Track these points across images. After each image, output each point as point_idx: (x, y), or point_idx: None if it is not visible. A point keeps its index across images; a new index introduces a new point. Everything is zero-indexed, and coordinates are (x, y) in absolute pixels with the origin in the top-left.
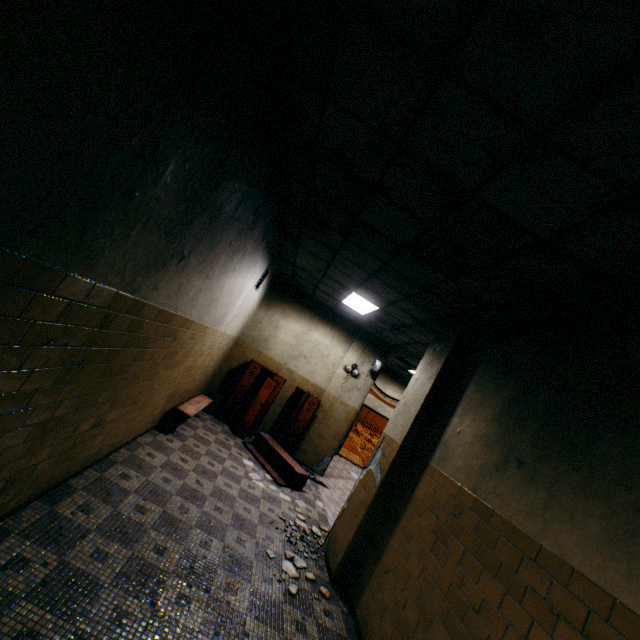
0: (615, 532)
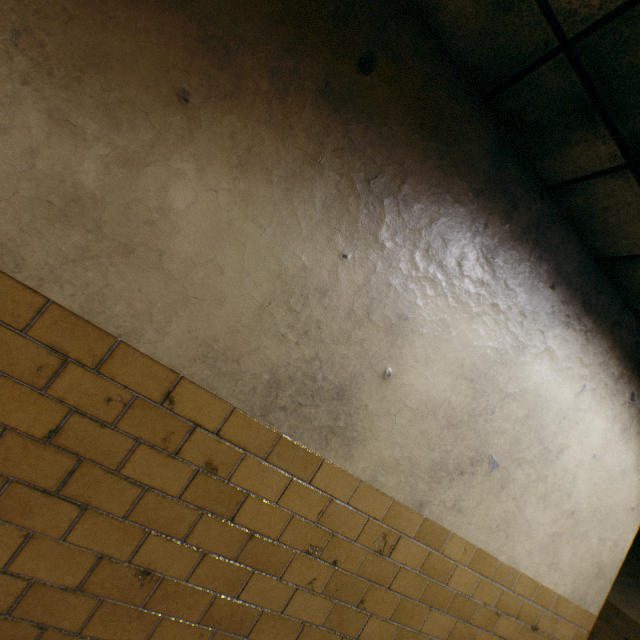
0: (619, 582)
